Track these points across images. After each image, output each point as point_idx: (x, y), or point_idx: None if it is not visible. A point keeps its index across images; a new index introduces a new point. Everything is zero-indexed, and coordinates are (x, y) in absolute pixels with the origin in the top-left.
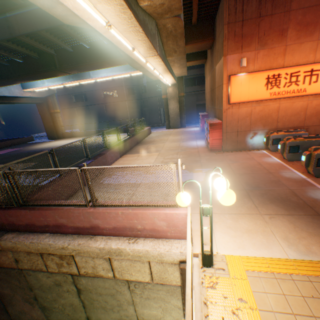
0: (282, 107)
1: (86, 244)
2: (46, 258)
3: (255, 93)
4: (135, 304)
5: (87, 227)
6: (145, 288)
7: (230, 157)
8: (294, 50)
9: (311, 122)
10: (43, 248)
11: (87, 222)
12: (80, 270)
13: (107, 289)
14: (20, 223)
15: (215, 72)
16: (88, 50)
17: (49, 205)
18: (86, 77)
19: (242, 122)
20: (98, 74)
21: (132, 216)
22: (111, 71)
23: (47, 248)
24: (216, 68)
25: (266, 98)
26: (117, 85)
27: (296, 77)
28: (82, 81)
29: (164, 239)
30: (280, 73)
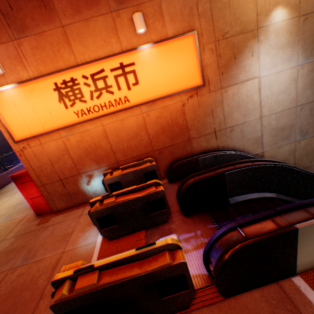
0: (110, 130)
1: None
2: None
3: (51, 117)
4: None
5: None
6: None
7: (43, 235)
8: (83, 34)
9: (161, 142)
10: None
11: None
12: None
13: None
14: None
15: None
16: None
17: None
18: None
19: (62, 164)
20: None
21: None
22: None
23: None
24: None
25: (74, 122)
26: None
27: (104, 80)
28: None
29: None
30: (74, 76)
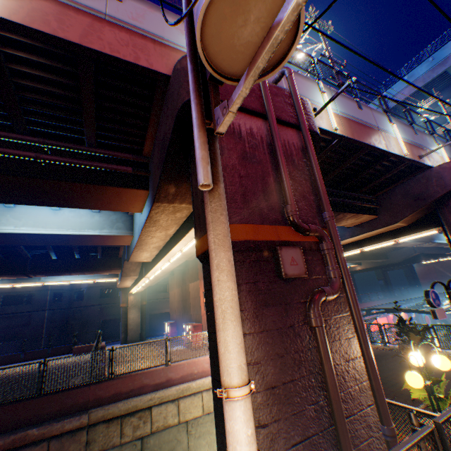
0: None
1: (168, 389)
2: (126, 423)
3: None
4: (190, 450)
5: (164, 381)
6: (198, 424)
7: None
8: None
9: None
10: (133, 405)
11: (165, 377)
12: (153, 426)
13: (170, 443)
14: (107, 395)
15: (189, 287)
16: (76, 259)
17: (139, 370)
18: (34, 279)
19: None
20: (54, 277)
21: (193, 364)
22: (74, 276)
23: (137, 404)
24: (191, 284)
25: None
26: (39, 287)
27: None
28: (21, 283)
29: (208, 376)
30: None
